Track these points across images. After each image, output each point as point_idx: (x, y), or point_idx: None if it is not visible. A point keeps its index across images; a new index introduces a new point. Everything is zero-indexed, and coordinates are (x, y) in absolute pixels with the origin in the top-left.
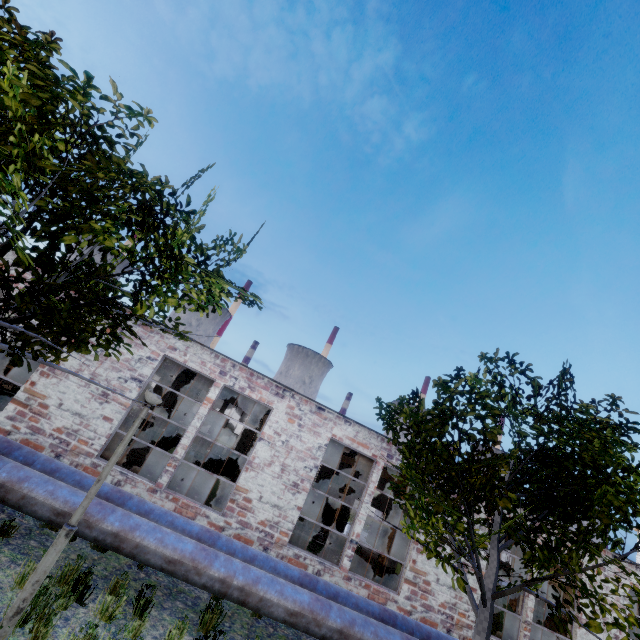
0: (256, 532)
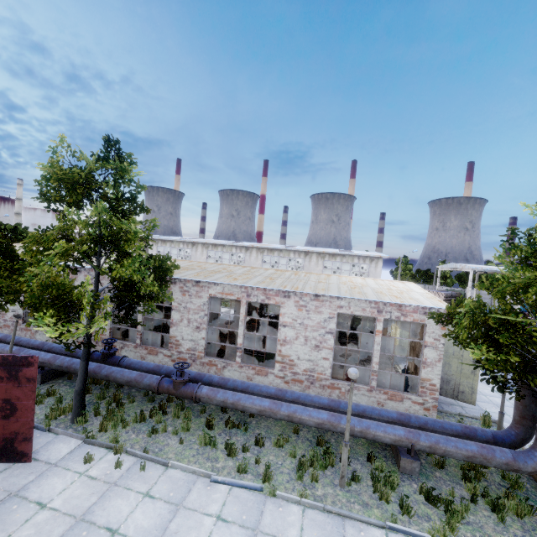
0: (10, 322)
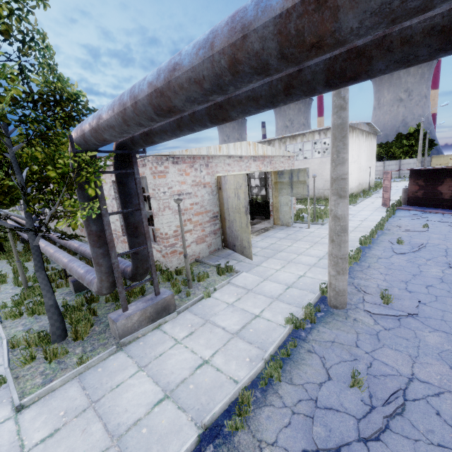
0: None
